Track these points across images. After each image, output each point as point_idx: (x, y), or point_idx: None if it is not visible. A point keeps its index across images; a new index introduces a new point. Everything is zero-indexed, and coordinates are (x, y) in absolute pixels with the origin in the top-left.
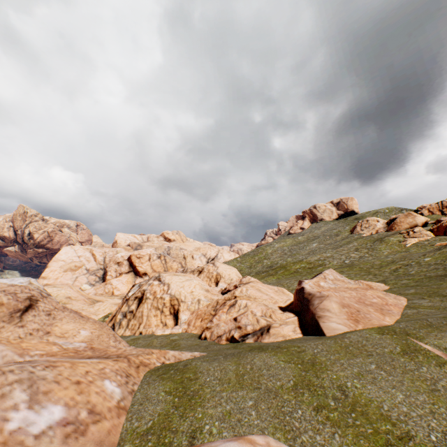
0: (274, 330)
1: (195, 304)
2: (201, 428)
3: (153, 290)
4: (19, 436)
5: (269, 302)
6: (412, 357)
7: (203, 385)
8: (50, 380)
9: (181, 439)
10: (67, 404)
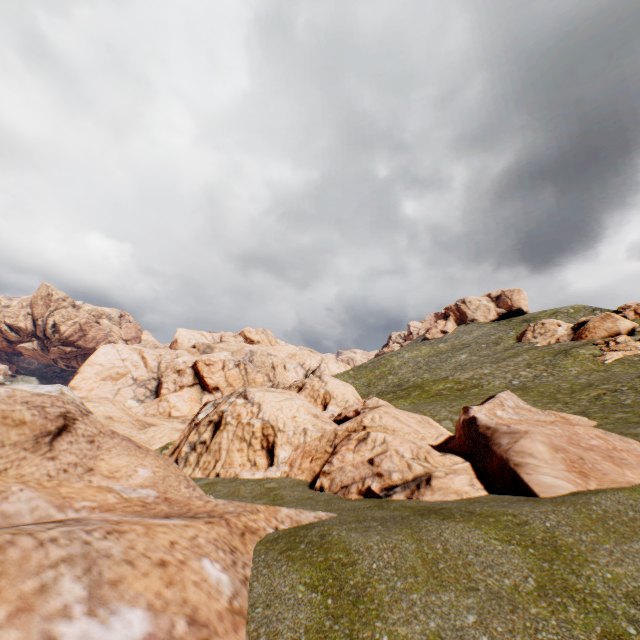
0: (438, 481)
1: (299, 435)
2: None
3: (236, 412)
4: None
5: (414, 438)
6: None
7: (370, 577)
8: (118, 560)
9: None
10: (151, 605)
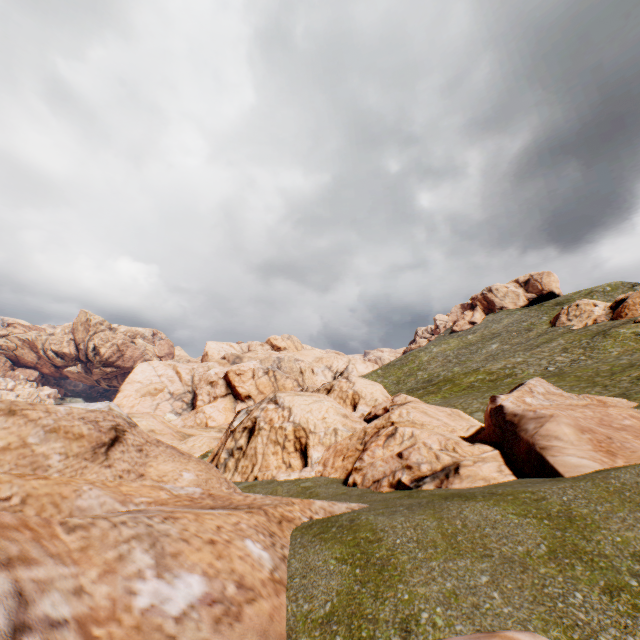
0: (466, 469)
1: (330, 435)
2: (415, 616)
3: (268, 418)
4: (154, 618)
5: (444, 431)
6: None
7: (394, 550)
8: (176, 538)
9: (387, 633)
10: (205, 572)
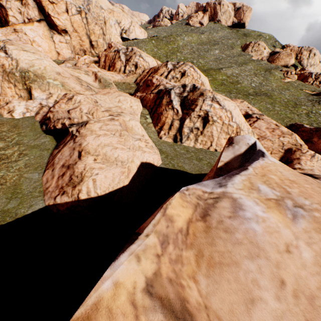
0: None
1: (251, 134)
2: None
3: (218, 115)
4: None
5: None
6: None
7: None
8: None
9: None
10: None
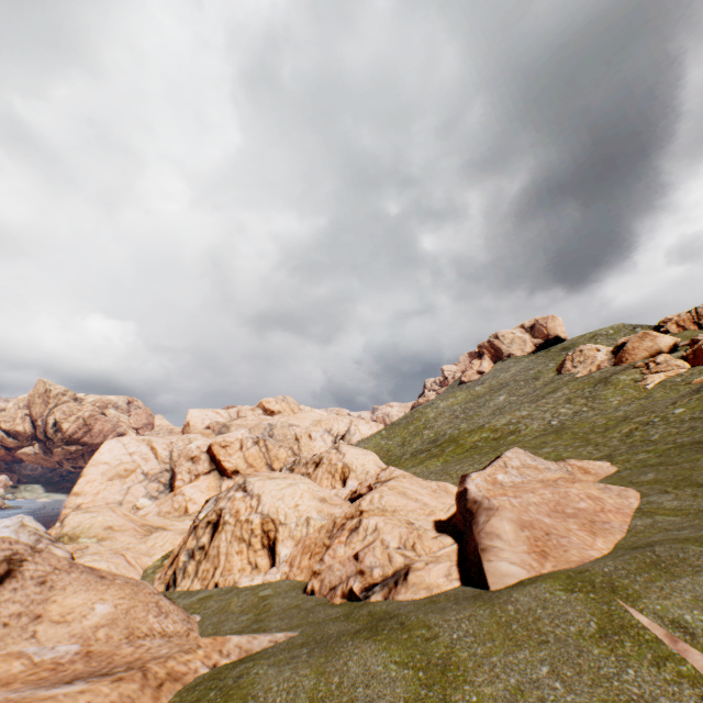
0: (414, 575)
1: (301, 526)
2: None
3: (234, 509)
4: None
5: (420, 515)
6: (613, 646)
7: None
8: None
9: None
10: None
